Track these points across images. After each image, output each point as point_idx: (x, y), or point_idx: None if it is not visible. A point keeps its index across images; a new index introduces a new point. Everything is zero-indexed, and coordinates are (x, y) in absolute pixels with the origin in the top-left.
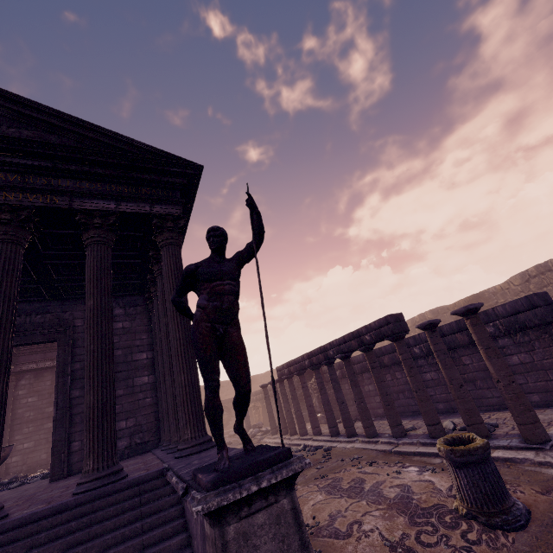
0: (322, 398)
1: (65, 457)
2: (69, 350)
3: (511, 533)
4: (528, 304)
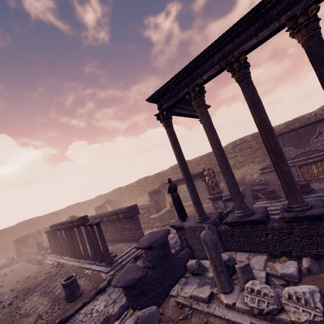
0: (67, 242)
1: None
2: None
3: (71, 303)
4: (128, 210)
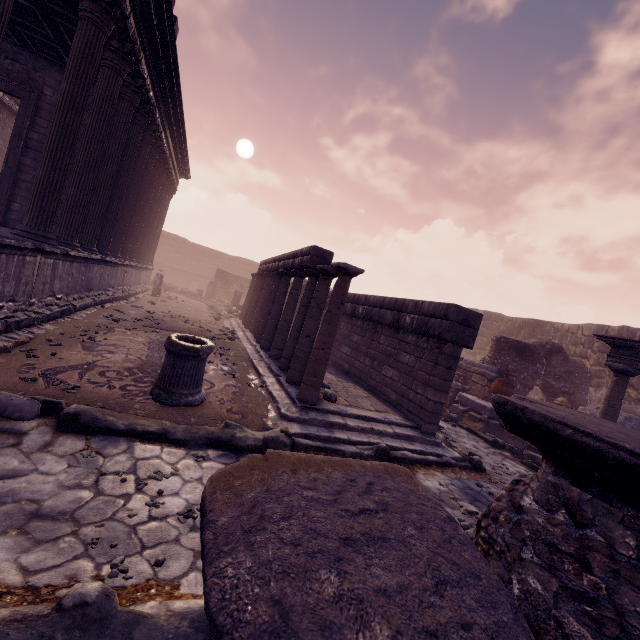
0: (265, 304)
1: (3, 209)
2: (29, 115)
3: (152, 401)
4: (444, 312)
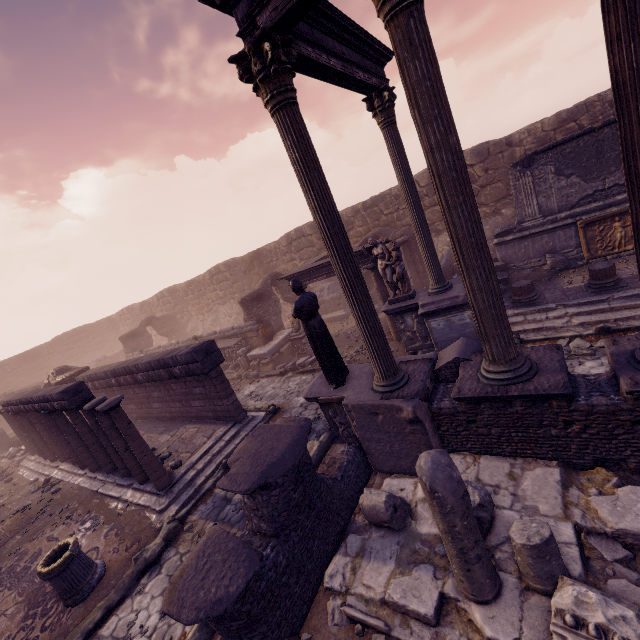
0: (54, 436)
1: None
2: None
3: (75, 608)
4: (193, 359)
